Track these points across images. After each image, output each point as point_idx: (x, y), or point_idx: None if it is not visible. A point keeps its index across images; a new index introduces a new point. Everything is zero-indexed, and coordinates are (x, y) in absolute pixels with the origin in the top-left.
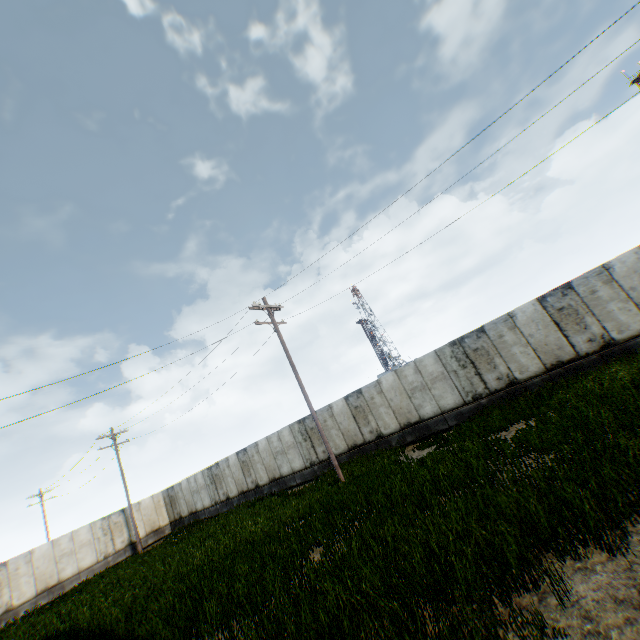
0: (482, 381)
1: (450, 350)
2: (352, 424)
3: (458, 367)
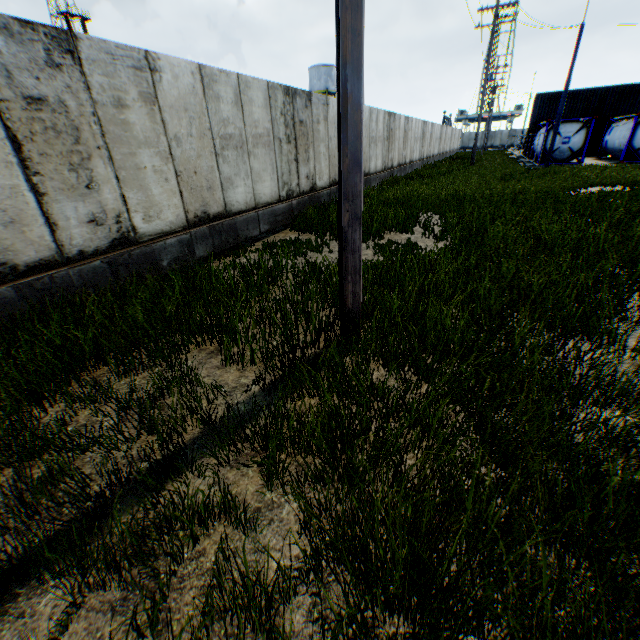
0: (298, 173)
1: (283, 100)
2: (0, 169)
3: (285, 137)
